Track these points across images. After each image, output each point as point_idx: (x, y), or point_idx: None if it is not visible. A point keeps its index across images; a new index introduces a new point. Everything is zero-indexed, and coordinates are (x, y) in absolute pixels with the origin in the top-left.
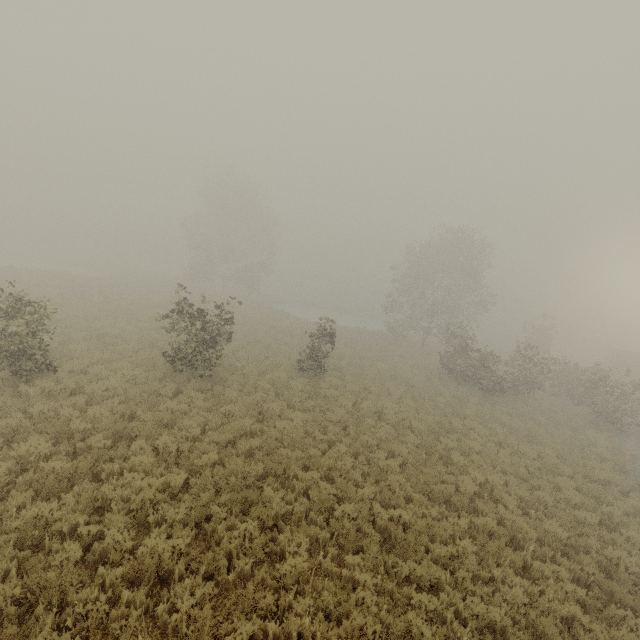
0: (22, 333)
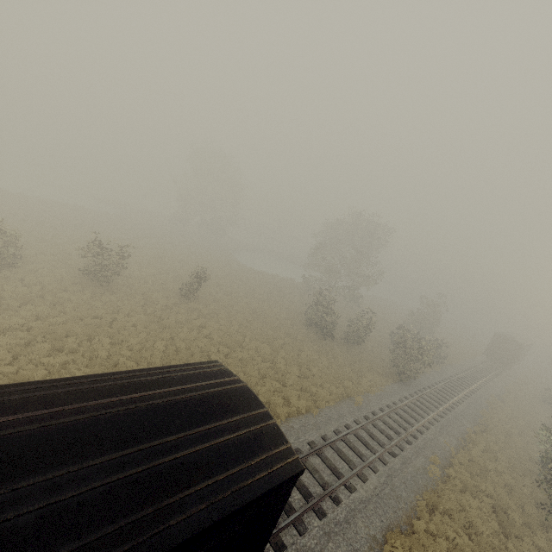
0: None
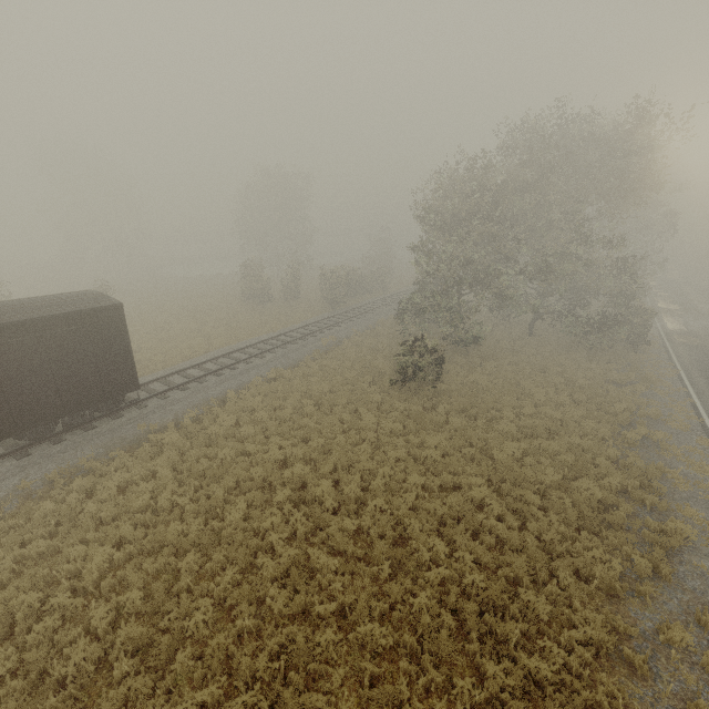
0: None
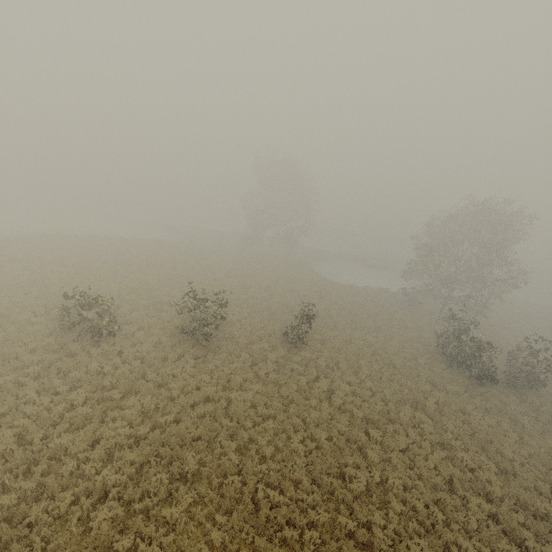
0: (94, 316)
